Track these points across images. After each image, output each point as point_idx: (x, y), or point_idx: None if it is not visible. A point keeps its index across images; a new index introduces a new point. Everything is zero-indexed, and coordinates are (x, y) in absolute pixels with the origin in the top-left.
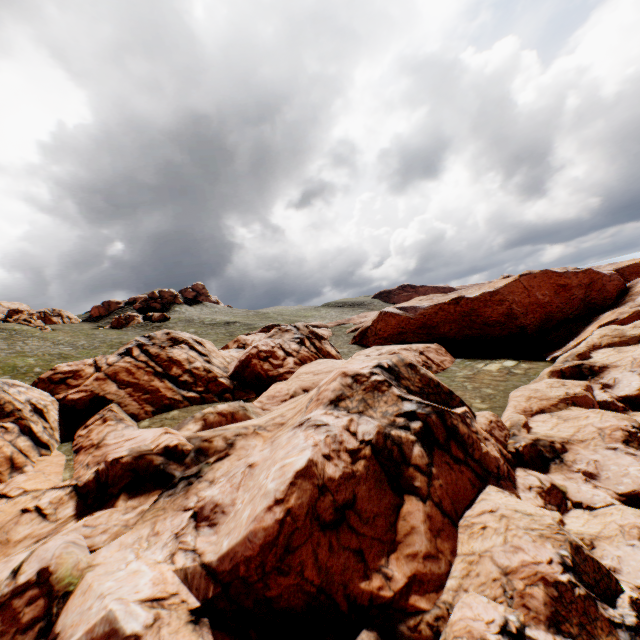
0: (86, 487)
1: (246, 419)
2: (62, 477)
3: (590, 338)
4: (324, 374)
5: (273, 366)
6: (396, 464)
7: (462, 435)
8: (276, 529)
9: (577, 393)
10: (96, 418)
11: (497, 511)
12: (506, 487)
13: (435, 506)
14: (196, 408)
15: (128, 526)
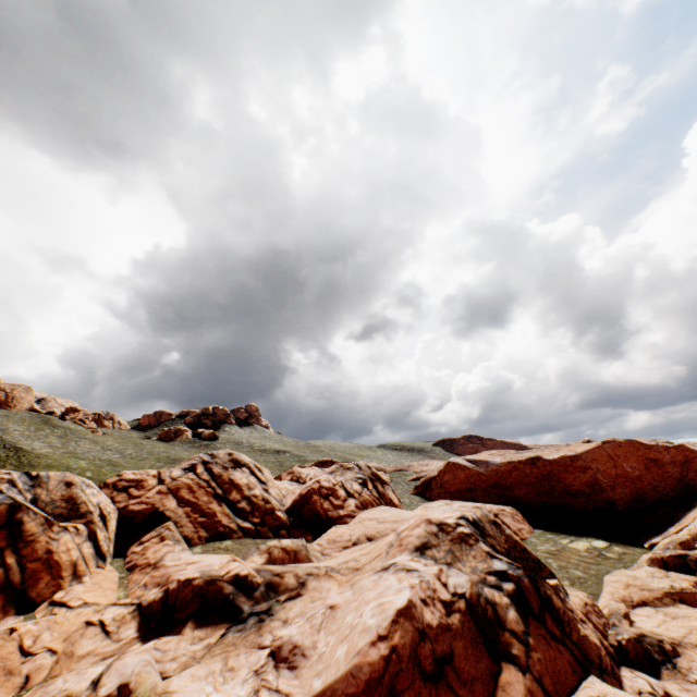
0: (150, 608)
1: (307, 561)
2: (117, 595)
3: (692, 525)
4: (390, 523)
5: (333, 506)
6: (491, 625)
7: (557, 608)
8: (382, 665)
9: (684, 588)
10: (152, 535)
11: (605, 696)
12: (611, 684)
13: (535, 681)
14: (250, 541)
15: (196, 658)
